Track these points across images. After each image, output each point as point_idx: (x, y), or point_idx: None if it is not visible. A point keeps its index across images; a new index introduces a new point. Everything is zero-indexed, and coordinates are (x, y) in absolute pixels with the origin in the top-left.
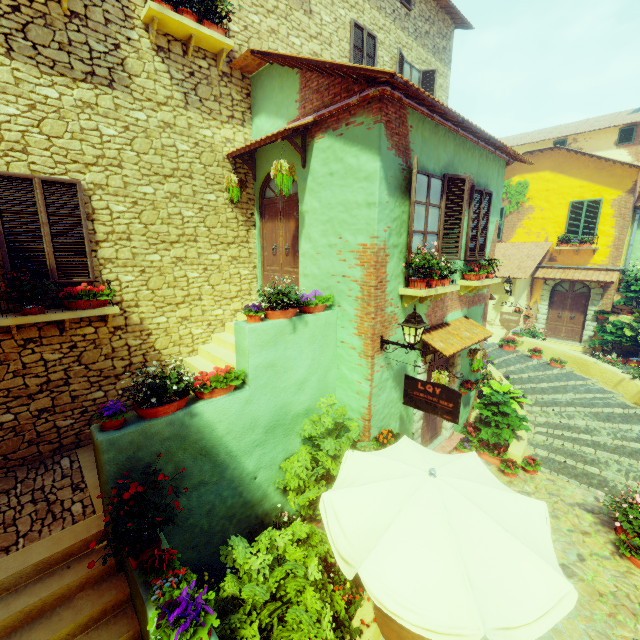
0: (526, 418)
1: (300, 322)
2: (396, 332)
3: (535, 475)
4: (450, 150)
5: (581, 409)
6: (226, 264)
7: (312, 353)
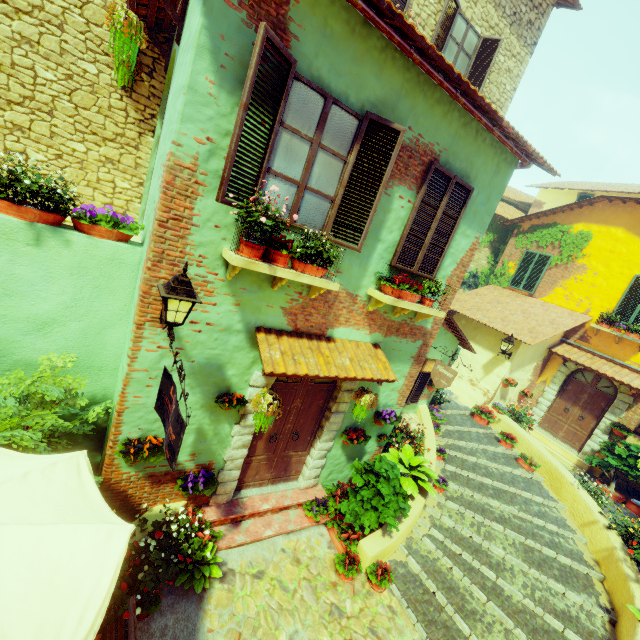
0: (406, 511)
1: (54, 236)
2: (207, 309)
3: (377, 592)
4: (393, 82)
5: (512, 534)
6: (95, 163)
7: (75, 290)
